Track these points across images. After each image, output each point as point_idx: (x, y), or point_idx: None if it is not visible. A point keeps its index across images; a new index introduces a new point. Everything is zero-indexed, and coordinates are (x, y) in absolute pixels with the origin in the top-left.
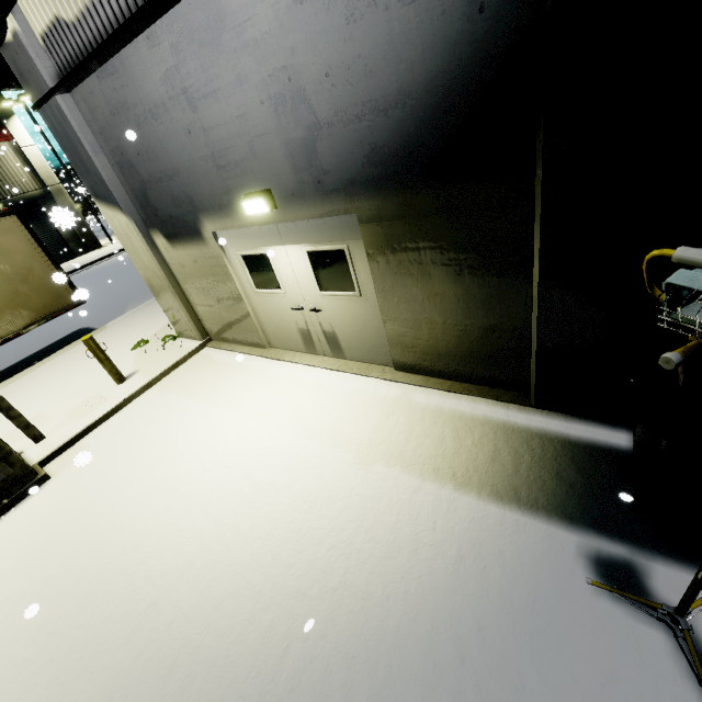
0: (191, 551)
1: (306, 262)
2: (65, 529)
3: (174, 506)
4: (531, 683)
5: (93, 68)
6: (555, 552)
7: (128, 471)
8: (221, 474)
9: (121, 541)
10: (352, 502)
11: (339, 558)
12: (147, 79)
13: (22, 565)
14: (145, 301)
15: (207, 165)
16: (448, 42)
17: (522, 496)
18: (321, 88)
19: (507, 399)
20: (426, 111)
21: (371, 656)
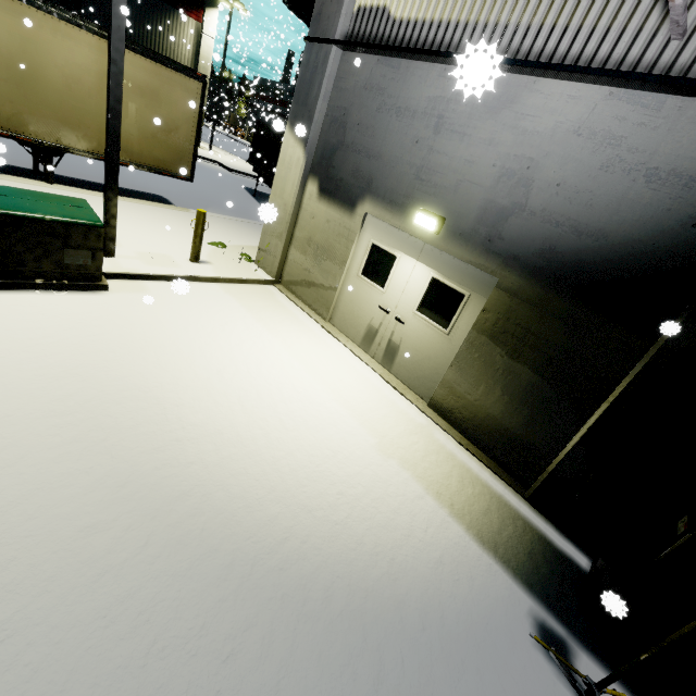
0: (222, 423)
1: (424, 283)
2: (112, 337)
3: (216, 382)
4: (470, 673)
5: (383, 54)
6: (513, 602)
7: (180, 331)
8: (262, 385)
9: (161, 378)
10: (366, 473)
11: (345, 504)
12: (418, 90)
13: (65, 339)
14: (226, 214)
15: (410, 170)
16: (658, 227)
17: (500, 551)
18: (547, 189)
19: (508, 481)
20: (609, 253)
21: (353, 584)
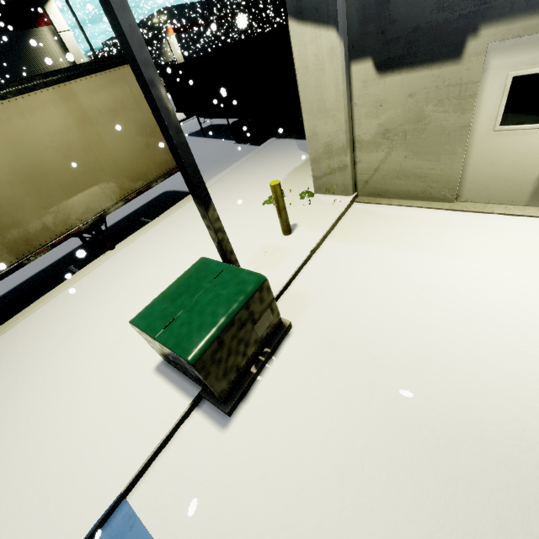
0: None
1: None
2: (383, 387)
3: None
4: None
5: None
6: None
7: (402, 324)
8: None
9: (501, 410)
10: None
11: None
12: None
13: (364, 428)
14: (217, 168)
15: None
16: None
17: None
18: None
19: None
20: None
21: None
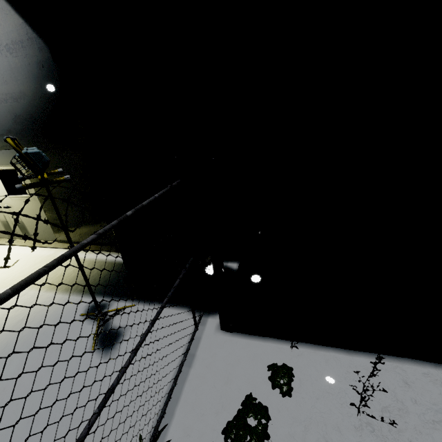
0: None
1: None
2: None
3: None
4: (15, 362)
5: None
6: (75, 307)
7: None
8: None
9: None
10: None
11: None
12: None
13: None
14: None
15: None
16: (34, 75)
17: (79, 288)
18: None
19: (106, 250)
20: (34, 102)
21: None
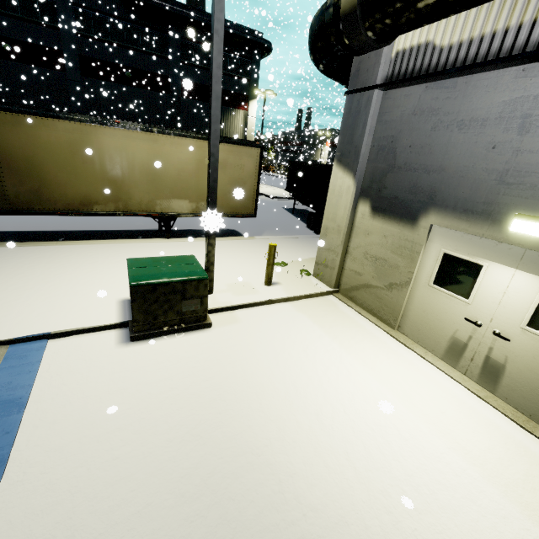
0: (342, 503)
1: (534, 295)
2: (220, 380)
3: (318, 432)
4: None
5: (433, 79)
6: None
7: (272, 363)
8: (364, 431)
9: (267, 431)
10: None
11: None
12: (485, 98)
13: (186, 389)
14: (277, 233)
15: (488, 176)
16: None
17: None
18: None
19: None
20: None
21: None
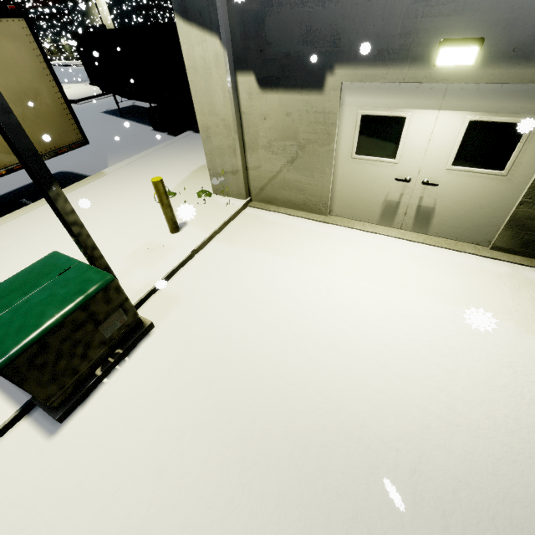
0: (411, 413)
1: (457, 132)
2: (222, 385)
3: (349, 365)
4: None
5: None
6: None
7: (255, 324)
8: (378, 334)
9: (310, 400)
10: None
11: None
12: None
13: (194, 425)
14: (126, 154)
15: None
16: None
17: None
18: None
19: None
20: None
21: None
